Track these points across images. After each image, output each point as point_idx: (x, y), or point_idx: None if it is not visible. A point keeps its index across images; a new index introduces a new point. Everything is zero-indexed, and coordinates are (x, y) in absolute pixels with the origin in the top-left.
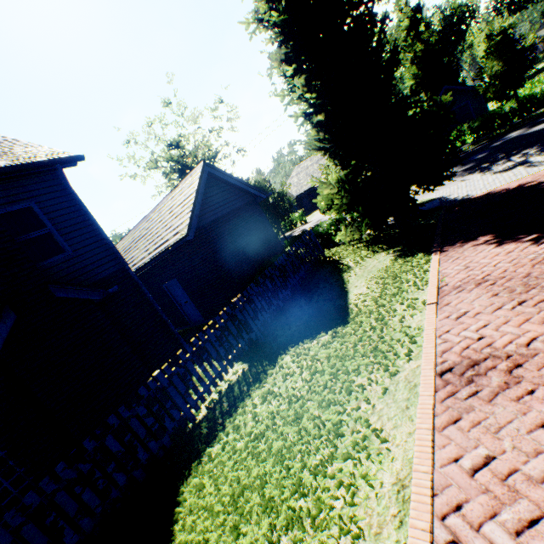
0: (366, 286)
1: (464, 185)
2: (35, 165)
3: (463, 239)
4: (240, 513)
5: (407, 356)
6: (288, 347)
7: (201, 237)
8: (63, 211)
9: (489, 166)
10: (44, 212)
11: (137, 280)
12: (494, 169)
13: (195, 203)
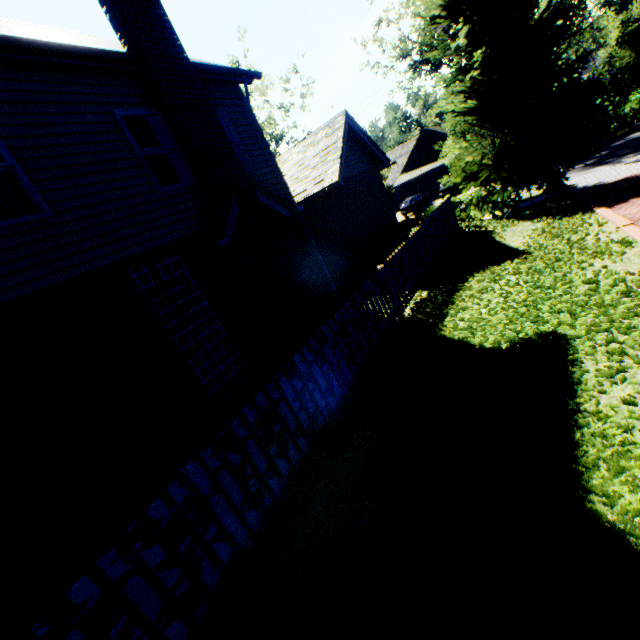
0: (528, 238)
1: (592, 176)
2: (231, 71)
3: (625, 199)
4: (534, 317)
5: (625, 248)
6: (472, 274)
7: (340, 191)
8: (244, 127)
9: (616, 160)
10: (232, 124)
11: (300, 215)
12: (624, 161)
13: (342, 151)
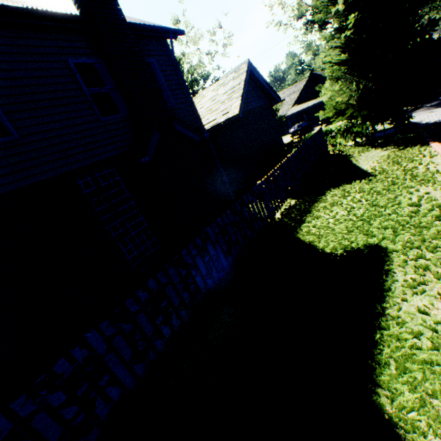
0: (376, 163)
1: (434, 115)
2: (159, 29)
3: None
4: (365, 231)
5: None
6: (329, 189)
7: (240, 121)
8: (169, 72)
9: None
10: (159, 70)
11: (208, 138)
12: None
13: (243, 91)
